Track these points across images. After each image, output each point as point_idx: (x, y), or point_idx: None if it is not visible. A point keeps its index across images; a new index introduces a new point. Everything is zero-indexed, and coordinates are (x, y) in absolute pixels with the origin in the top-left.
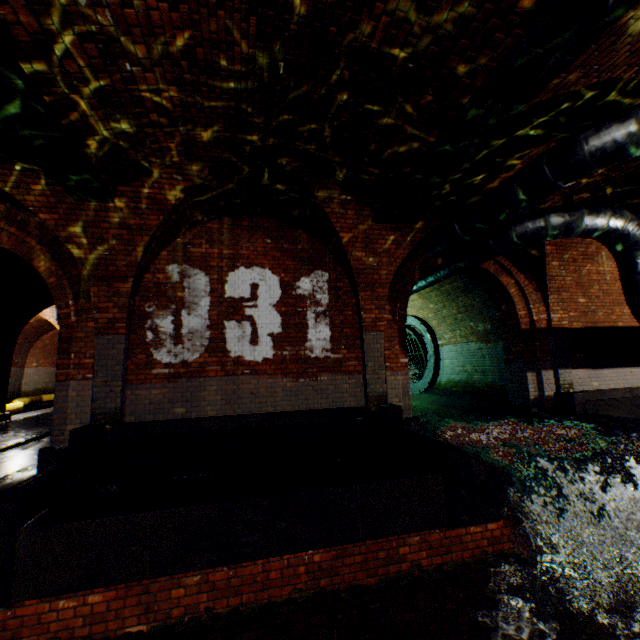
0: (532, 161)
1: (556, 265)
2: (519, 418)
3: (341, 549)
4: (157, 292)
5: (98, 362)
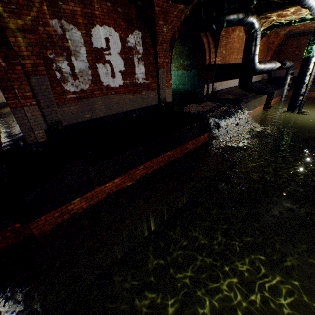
0: None
1: (223, 35)
2: (199, 102)
3: (175, 150)
4: (51, 43)
5: (37, 94)
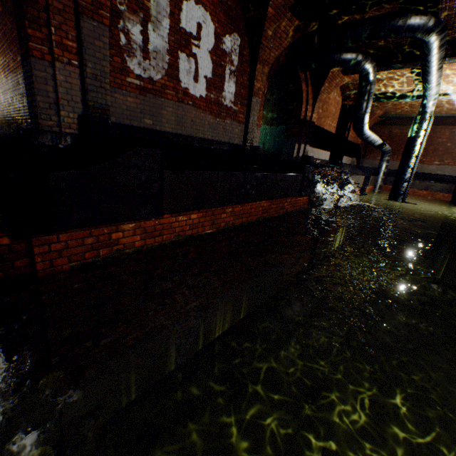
0: (380, 15)
1: (326, 86)
2: None
3: (271, 202)
4: None
5: (86, 50)
